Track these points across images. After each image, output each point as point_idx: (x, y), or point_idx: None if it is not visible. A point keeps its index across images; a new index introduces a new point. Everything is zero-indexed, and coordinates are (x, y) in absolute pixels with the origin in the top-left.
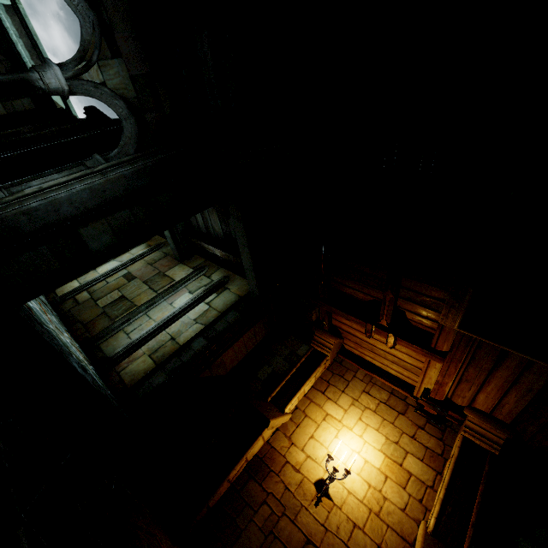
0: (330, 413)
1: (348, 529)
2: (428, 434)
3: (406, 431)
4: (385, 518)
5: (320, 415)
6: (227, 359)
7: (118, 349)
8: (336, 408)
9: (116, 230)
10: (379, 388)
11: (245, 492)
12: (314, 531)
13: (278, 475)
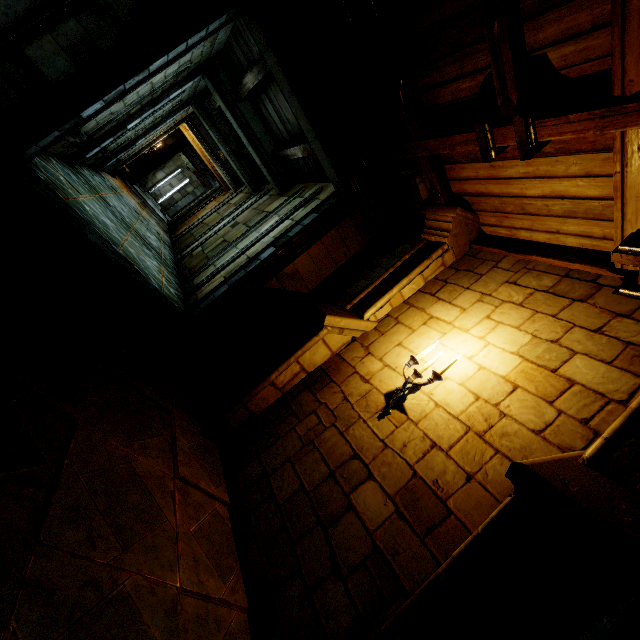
0: (437, 315)
1: (419, 449)
2: (639, 323)
3: (581, 324)
4: (495, 441)
5: (420, 320)
6: (303, 270)
7: (203, 278)
8: (449, 309)
9: (70, 52)
10: (540, 273)
11: (295, 402)
12: (367, 446)
13: (339, 386)
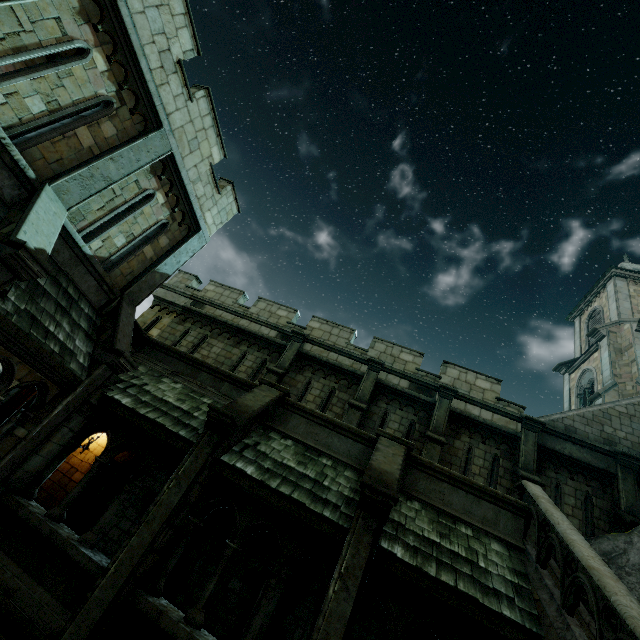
0: None
1: (93, 458)
2: None
3: None
4: None
5: None
6: None
7: None
8: None
9: None
10: None
11: None
12: (77, 463)
13: None
